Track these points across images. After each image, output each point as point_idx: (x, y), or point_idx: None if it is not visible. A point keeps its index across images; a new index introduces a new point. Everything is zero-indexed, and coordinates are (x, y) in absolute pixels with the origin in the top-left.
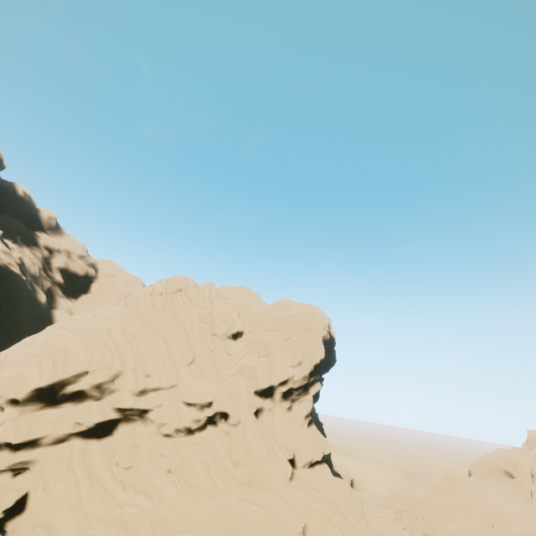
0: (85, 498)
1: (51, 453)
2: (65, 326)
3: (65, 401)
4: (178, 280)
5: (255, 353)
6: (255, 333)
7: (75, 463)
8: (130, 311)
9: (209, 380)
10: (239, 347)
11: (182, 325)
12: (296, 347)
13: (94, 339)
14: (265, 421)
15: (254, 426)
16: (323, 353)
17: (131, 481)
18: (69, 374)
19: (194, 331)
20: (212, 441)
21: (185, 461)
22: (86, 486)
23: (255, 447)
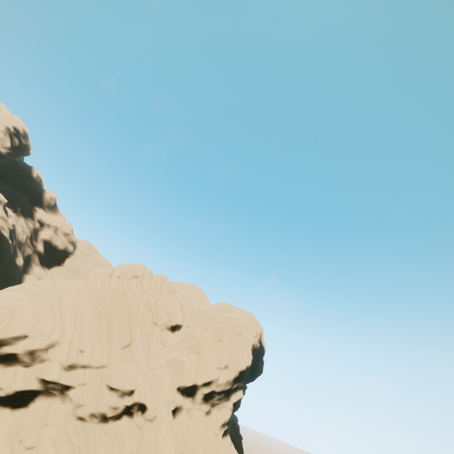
0: None
1: None
2: (24, 289)
3: None
4: (137, 268)
5: (187, 347)
6: (192, 329)
7: None
8: (86, 287)
9: (138, 367)
10: (174, 339)
11: (129, 308)
12: (226, 349)
13: (44, 306)
14: (180, 422)
15: (168, 425)
16: (250, 360)
17: None
18: (8, 335)
19: (138, 316)
20: (123, 434)
21: (89, 452)
22: None
23: (163, 450)
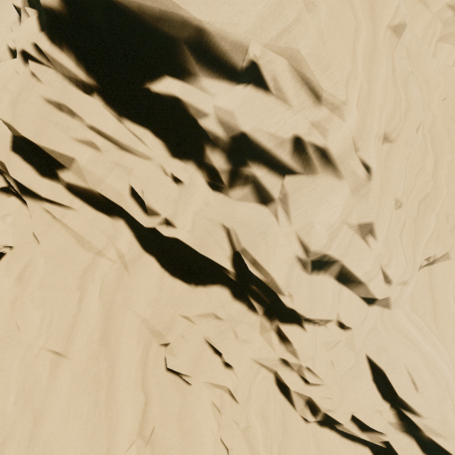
0: (64, 382)
1: (68, 216)
2: None
3: (146, 121)
4: None
5: None
6: None
7: (98, 277)
8: None
9: (450, 358)
10: None
11: None
12: None
13: None
14: None
15: None
16: None
17: (160, 434)
18: (189, 29)
19: None
20: None
21: None
22: (84, 351)
23: None
